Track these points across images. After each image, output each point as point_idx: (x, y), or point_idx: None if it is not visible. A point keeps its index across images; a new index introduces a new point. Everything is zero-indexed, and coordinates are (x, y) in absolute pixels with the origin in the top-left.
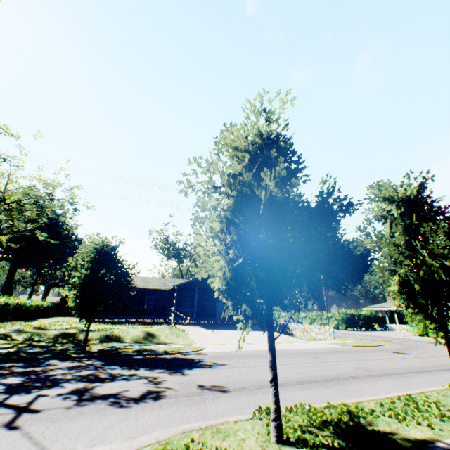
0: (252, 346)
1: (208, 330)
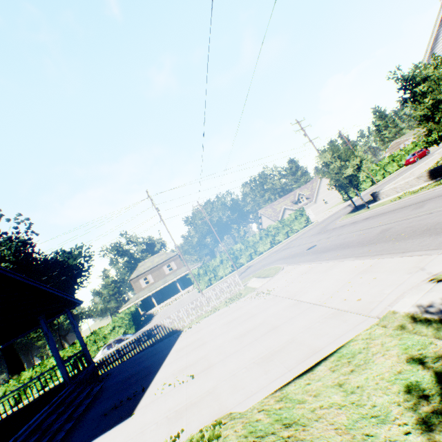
0: (352, 270)
1: (147, 405)
